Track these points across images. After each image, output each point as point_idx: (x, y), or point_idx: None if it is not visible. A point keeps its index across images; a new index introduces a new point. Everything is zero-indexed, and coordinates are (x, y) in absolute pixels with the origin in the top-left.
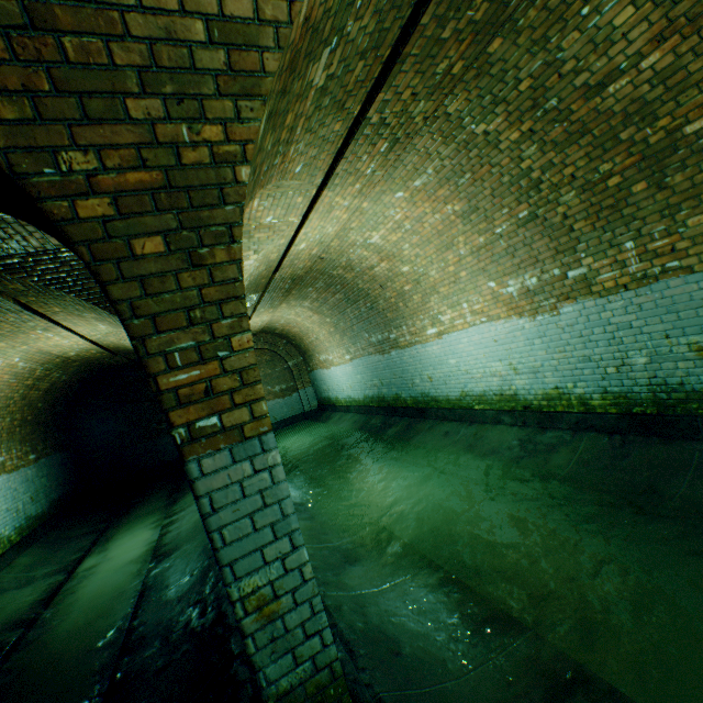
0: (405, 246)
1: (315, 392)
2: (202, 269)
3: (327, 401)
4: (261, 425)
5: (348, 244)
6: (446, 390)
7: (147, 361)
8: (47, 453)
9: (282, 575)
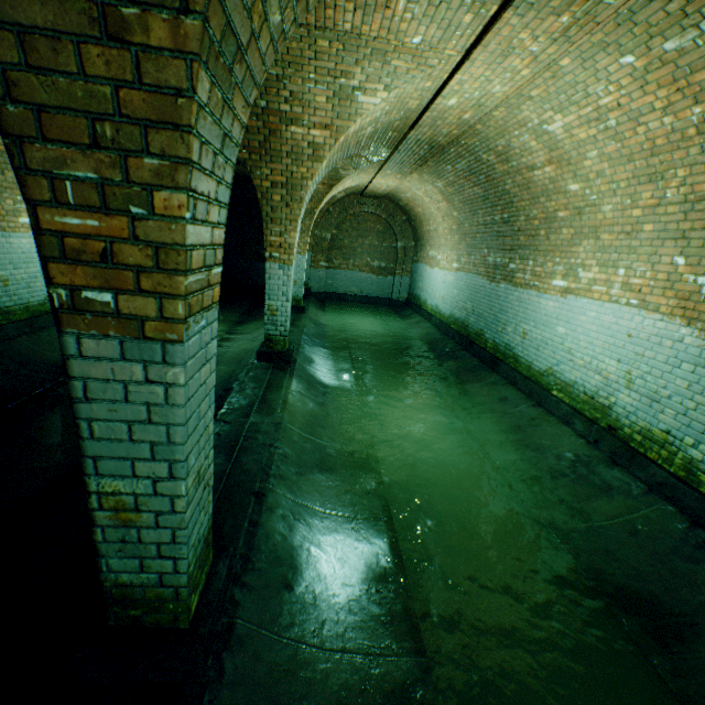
0: (591, 153)
1: (410, 285)
2: (124, 49)
3: (416, 299)
4: (170, 330)
5: (516, 121)
6: (533, 356)
7: (25, 179)
8: None
9: (151, 494)
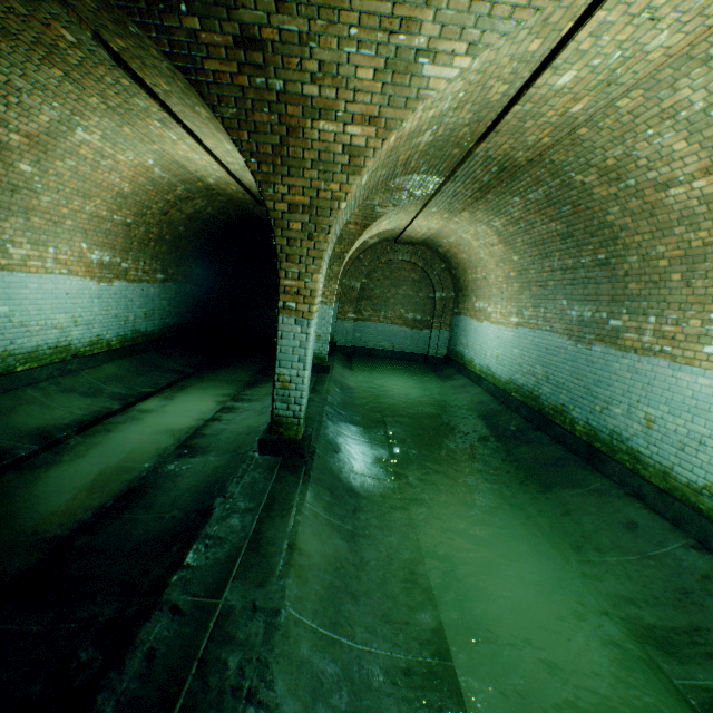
0: None
1: (449, 340)
2: None
3: (458, 357)
4: None
5: (657, 111)
6: (673, 458)
7: None
8: (177, 279)
9: None
